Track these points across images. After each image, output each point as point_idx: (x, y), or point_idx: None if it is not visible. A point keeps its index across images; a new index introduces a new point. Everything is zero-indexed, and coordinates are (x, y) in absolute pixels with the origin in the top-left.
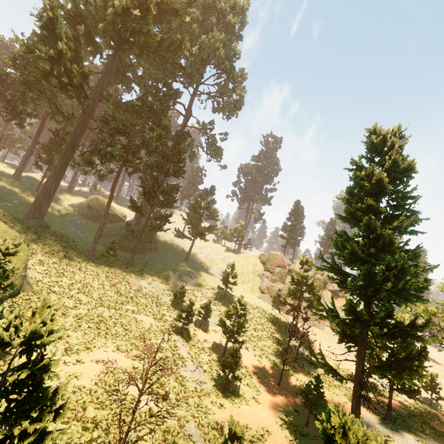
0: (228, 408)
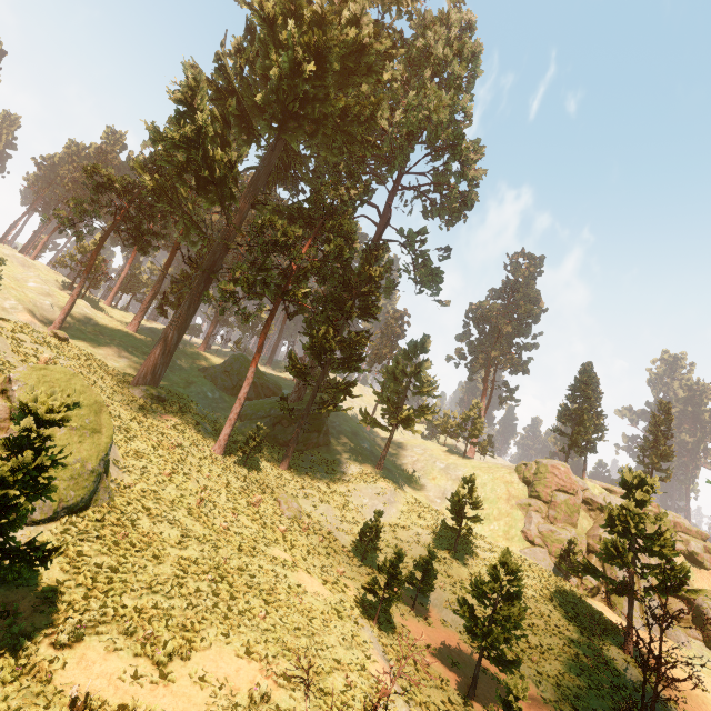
0: None
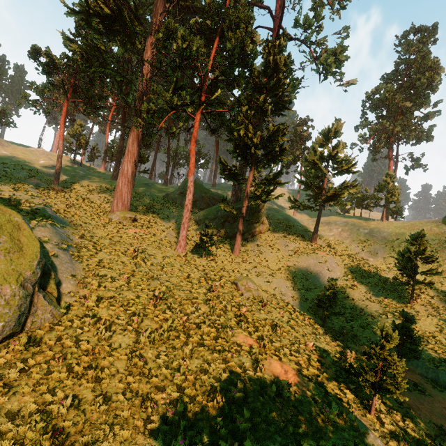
0: None
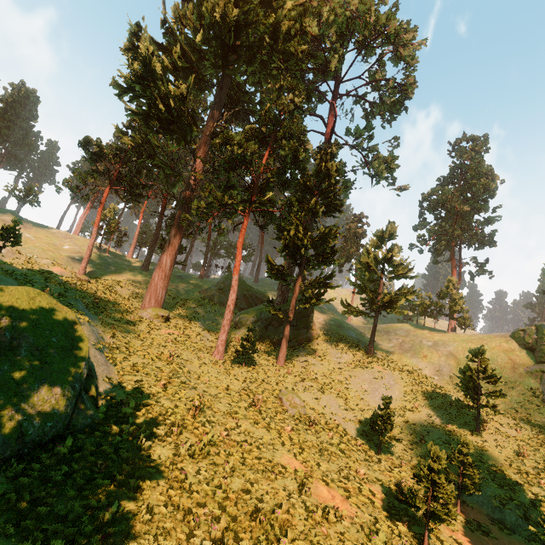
0: None
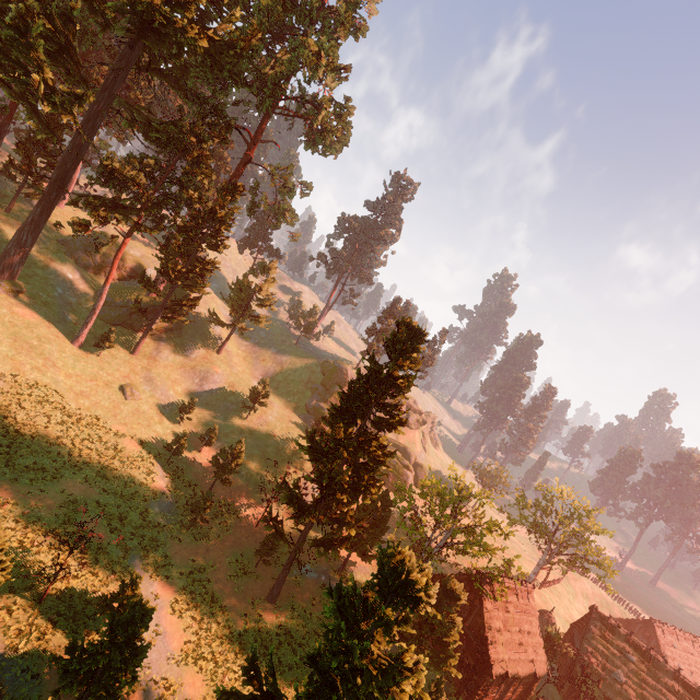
0: (186, 543)
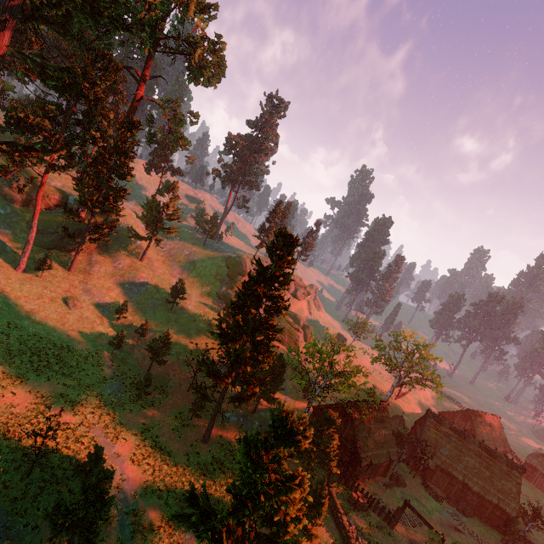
0: (136, 412)
